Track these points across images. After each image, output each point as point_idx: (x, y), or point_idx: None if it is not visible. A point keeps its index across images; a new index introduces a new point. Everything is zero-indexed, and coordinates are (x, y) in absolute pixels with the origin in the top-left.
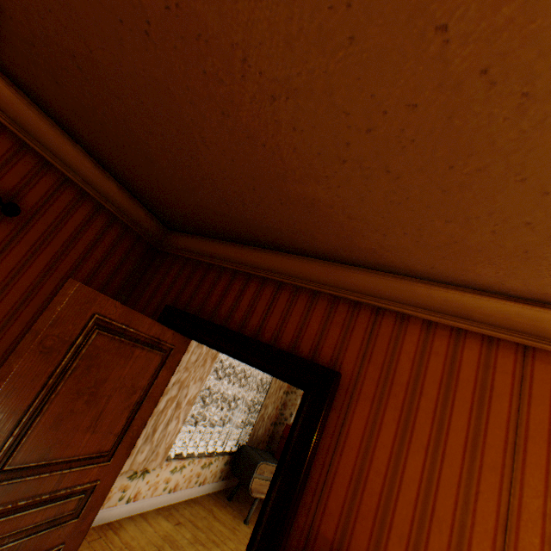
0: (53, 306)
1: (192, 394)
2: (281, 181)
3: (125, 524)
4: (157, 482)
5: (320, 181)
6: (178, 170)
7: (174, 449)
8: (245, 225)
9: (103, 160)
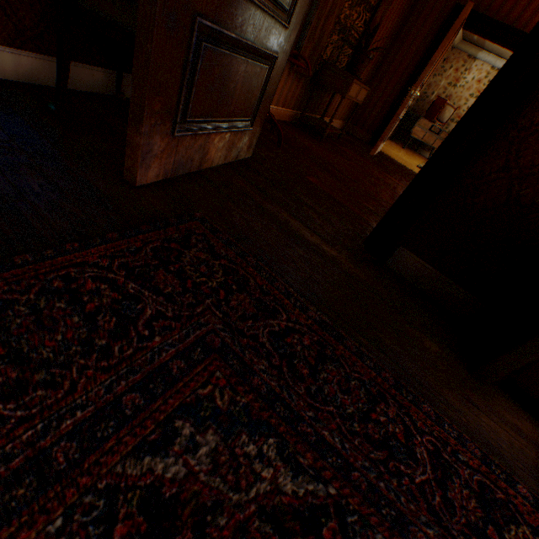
0: (460, 17)
1: None
2: None
3: None
4: None
5: None
6: None
7: None
8: None
9: None
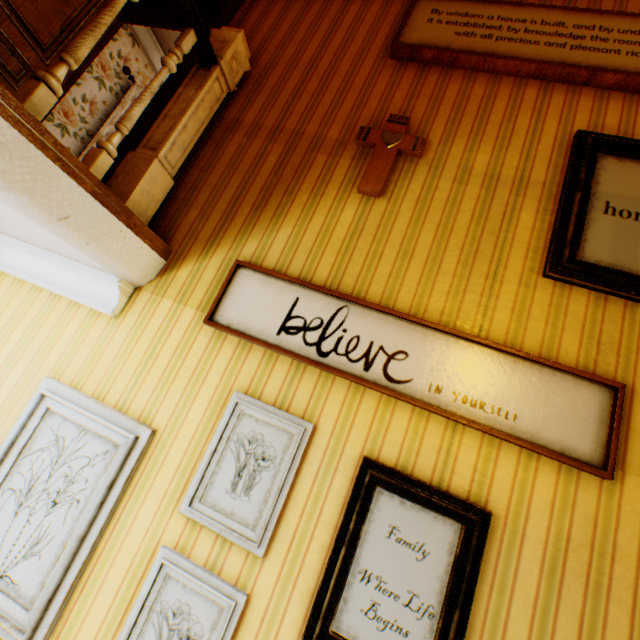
0: None
1: None
2: None
3: None
4: None
5: None
6: None
7: None
8: None
9: None
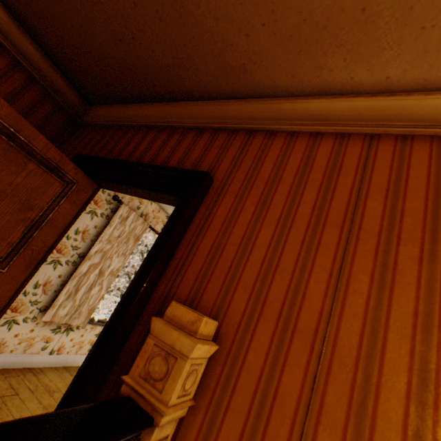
0: None
1: (115, 267)
2: None
3: (46, 371)
4: (82, 342)
5: None
6: (73, 0)
7: (99, 316)
8: (142, 71)
9: (16, 11)
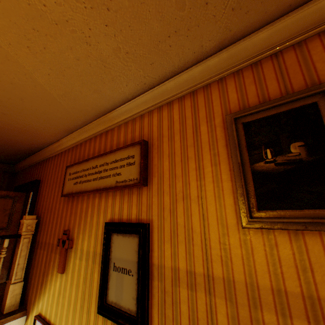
0: None
1: None
2: None
3: None
4: None
5: None
6: None
7: None
8: (15, 154)
9: None
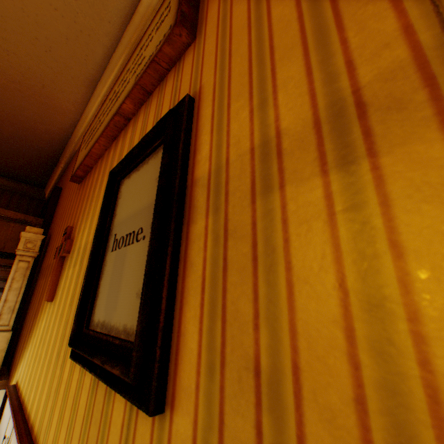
0: None
1: None
2: (2, 134)
3: None
4: None
5: (2, 126)
6: None
7: None
8: (37, 161)
9: None
